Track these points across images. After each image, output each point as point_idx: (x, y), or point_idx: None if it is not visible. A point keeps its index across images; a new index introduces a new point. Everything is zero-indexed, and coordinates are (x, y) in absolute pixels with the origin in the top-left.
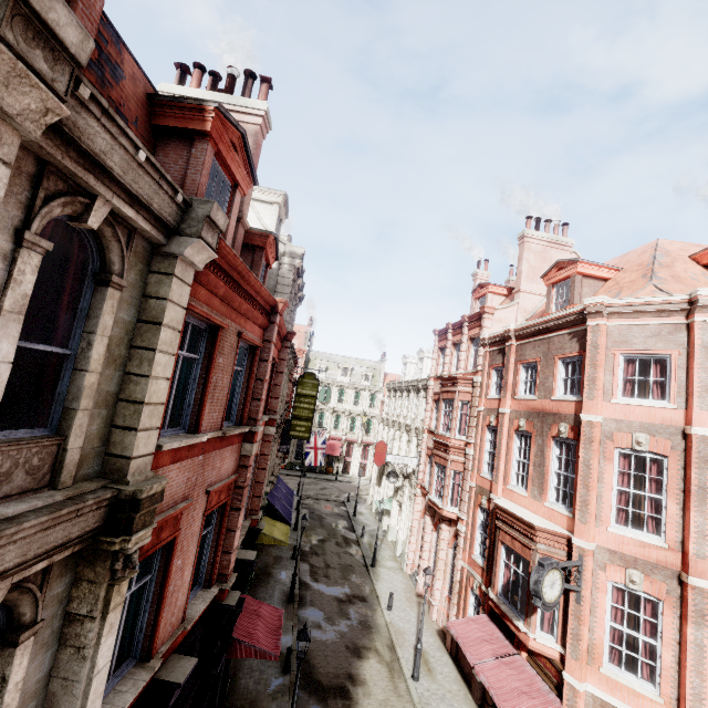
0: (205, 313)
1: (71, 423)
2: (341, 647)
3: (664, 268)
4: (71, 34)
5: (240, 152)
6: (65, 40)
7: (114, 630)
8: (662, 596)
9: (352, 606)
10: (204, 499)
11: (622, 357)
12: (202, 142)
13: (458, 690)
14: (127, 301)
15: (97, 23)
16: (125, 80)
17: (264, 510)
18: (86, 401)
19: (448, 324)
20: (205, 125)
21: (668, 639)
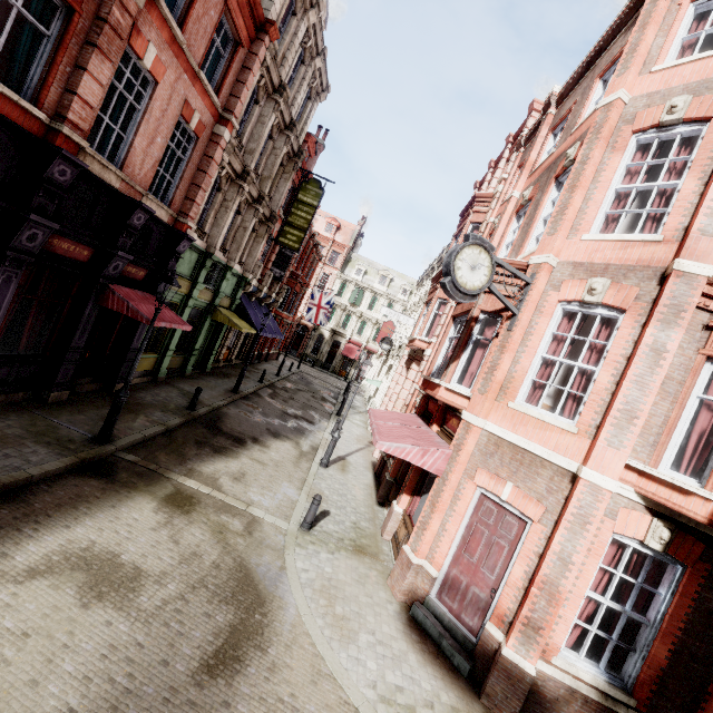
0: None
1: None
2: (261, 427)
3: None
4: None
5: None
6: None
7: None
8: (626, 304)
9: (295, 420)
10: None
11: (692, 8)
12: None
13: (364, 489)
14: None
15: None
16: None
17: (235, 310)
18: None
19: (491, 162)
20: None
21: (615, 356)
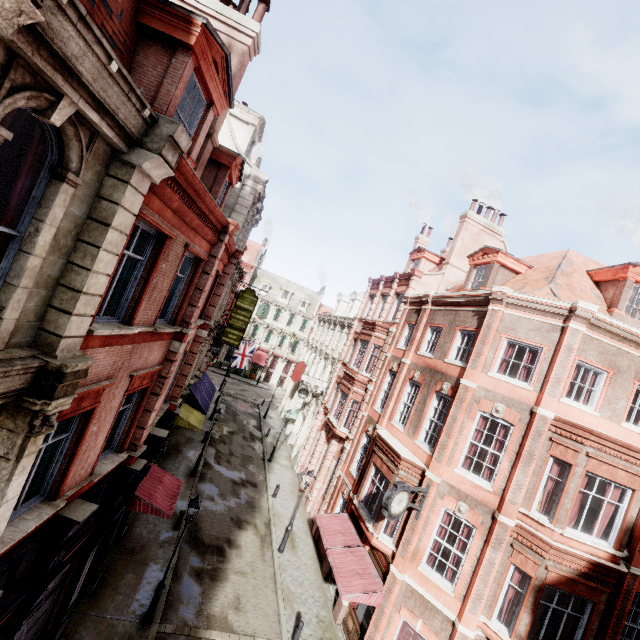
0: (155, 222)
1: (10, 296)
2: (226, 518)
3: (564, 276)
4: None
5: (221, 72)
6: None
7: (26, 471)
8: (477, 525)
9: (244, 489)
10: (127, 381)
11: (506, 341)
12: (184, 54)
13: (312, 565)
14: (80, 198)
15: None
16: None
17: (186, 398)
18: (27, 280)
19: (382, 276)
20: (189, 38)
21: (472, 555)
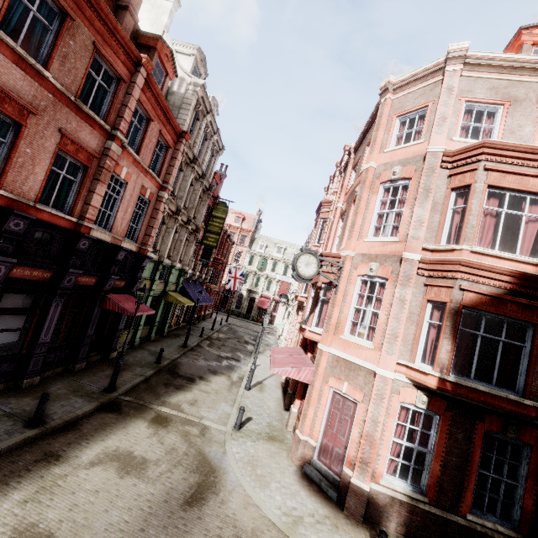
0: None
1: None
2: (204, 368)
3: None
4: None
5: None
6: None
7: None
8: (387, 276)
9: (227, 360)
10: (57, 134)
11: (398, 120)
12: None
13: (275, 401)
14: None
15: None
16: None
17: (179, 291)
18: None
19: (330, 177)
20: None
21: (386, 304)
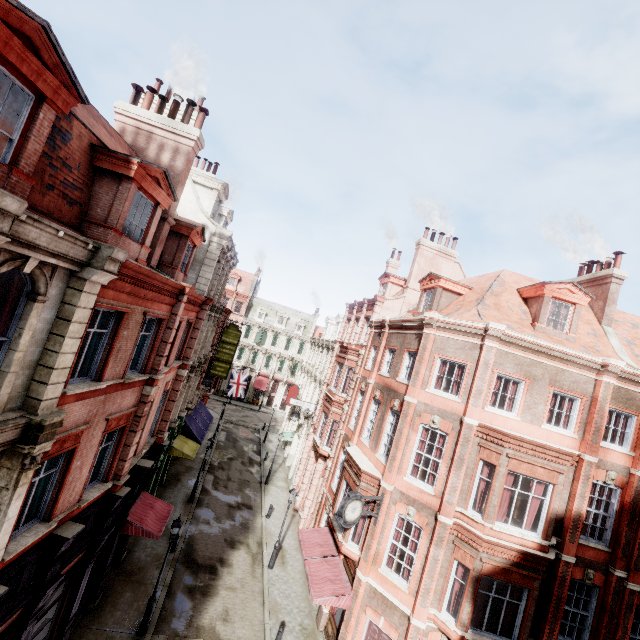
0: (110, 307)
1: (4, 380)
2: (220, 539)
3: (493, 296)
4: (14, 206)
5: (163, 181)
6: (10, 210)
7: (21, 497)
8: (423, 526)
9: (239, 511)
10: (104, 423)
11: (439, 360)
12: (128, 182)
13: (300, 578)
14: (49, 307)
15: (44, 143)
16: (73, 140)
17: (181, 429)
18: (15, 367)
19: (355, 302)
20: (130, 172)
21: (421, 554)
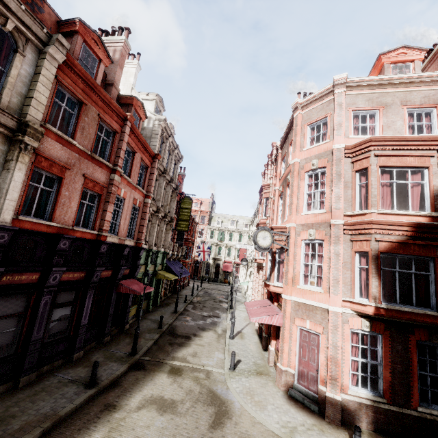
0: (69, 88)
1: (4, 90)
2: (195, 327)
3: None
4: None
5: (100, 46)
6: None
7: (22, 172)
8: (323, 238)
9: (210, 318)
10: (82, 178)
11: (308, 127)
12: (76, 35)
13: (255, 345)
14: (28, 64)
15: None
16: (45, 13)
17: (165, 269)
18: (10, 86)
19: (264, 165)
20: (76, 28)
21: (326, 259)
